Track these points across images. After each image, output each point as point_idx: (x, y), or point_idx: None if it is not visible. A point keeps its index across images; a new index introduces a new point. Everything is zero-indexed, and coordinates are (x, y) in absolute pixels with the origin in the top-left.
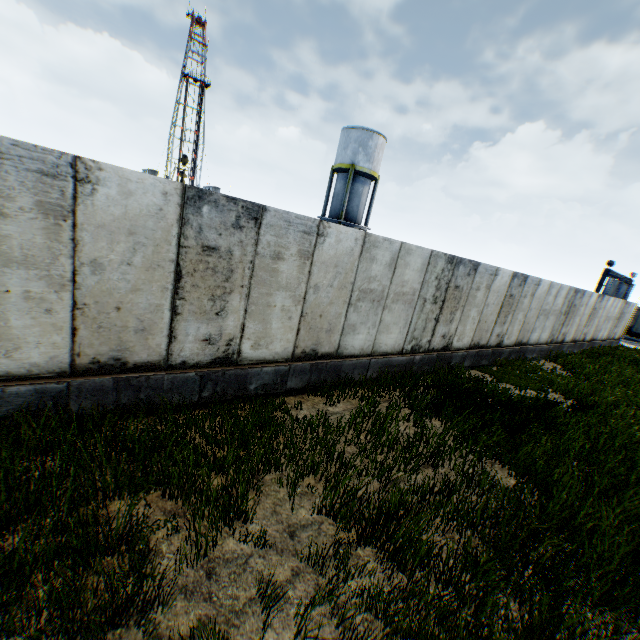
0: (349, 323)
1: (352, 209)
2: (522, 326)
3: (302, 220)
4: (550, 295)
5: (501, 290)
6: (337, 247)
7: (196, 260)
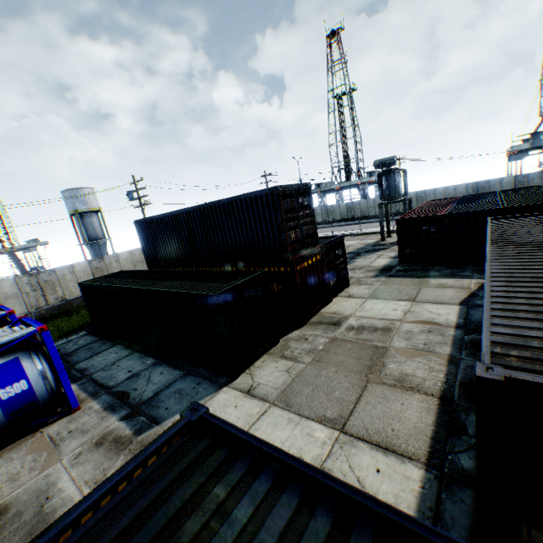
0: None
1: (92, 233)
2: None
3: None
4: (137, 254)
5: (86, 269)
6: None
7: None
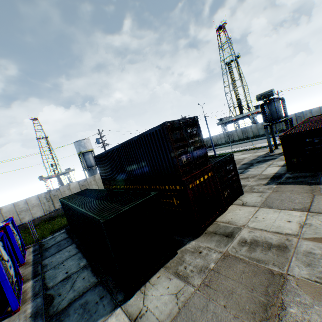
0: (21, 218)
1: (89, 163)
2: (99, 187)
3: None
4: None
5: (76, 186)
6: (7, 208)
7: None
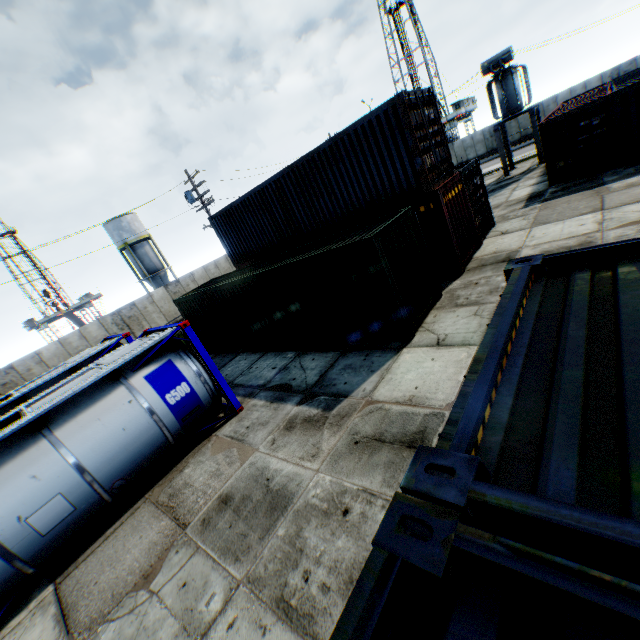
0: None
1: (149, 265)
2: None
3: (29, 356)
4: (211, 269)
5: (165, 296)
6: (51, 351)
7: (5, 389)
